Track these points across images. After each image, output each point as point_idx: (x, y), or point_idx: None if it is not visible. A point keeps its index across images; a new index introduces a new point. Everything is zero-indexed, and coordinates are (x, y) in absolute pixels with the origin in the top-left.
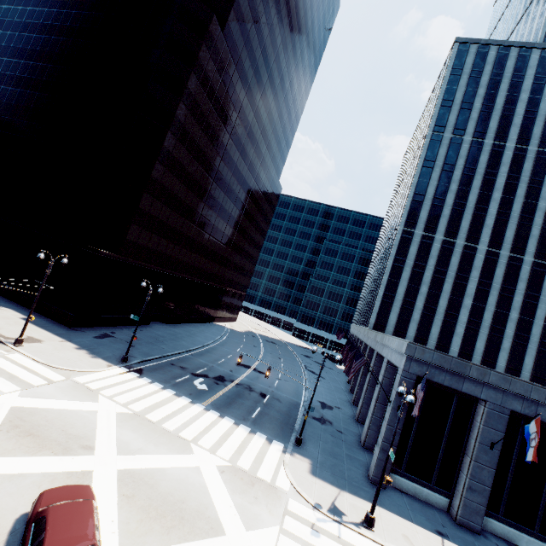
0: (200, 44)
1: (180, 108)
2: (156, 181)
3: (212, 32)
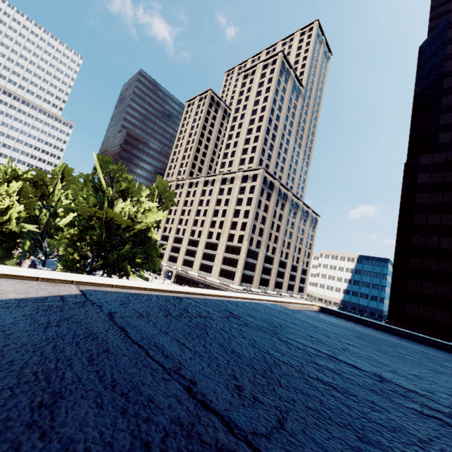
0: (415, 178)
1: (416, 218)
2: (416, 269)
3: (423, 163)
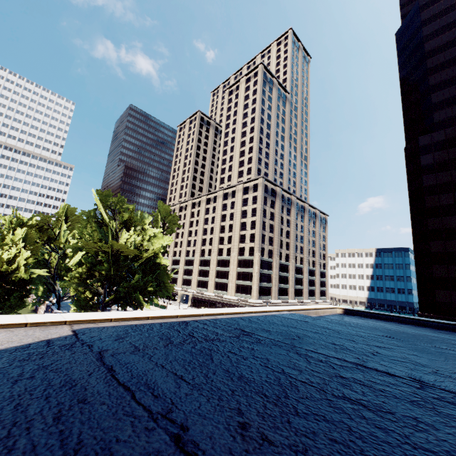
0: (418, 160)
1: (428, 201)
2: (439, 253)
3: (423, 145)
